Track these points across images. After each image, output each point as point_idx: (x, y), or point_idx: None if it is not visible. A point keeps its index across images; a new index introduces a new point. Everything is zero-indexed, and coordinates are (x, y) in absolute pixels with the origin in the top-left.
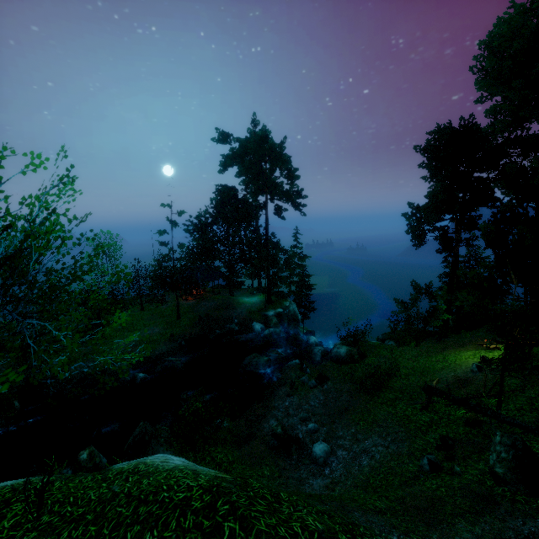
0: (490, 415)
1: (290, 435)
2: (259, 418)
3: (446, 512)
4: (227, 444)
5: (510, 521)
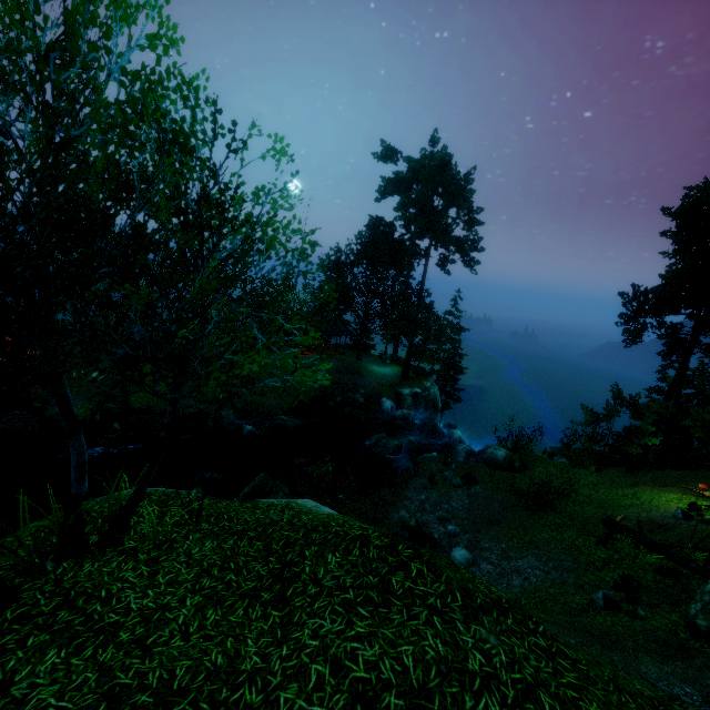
0: (694, 569)
1: (424, 532)
2: (388, 504)
3: (626, 646)
4: None
5: (709, 673)
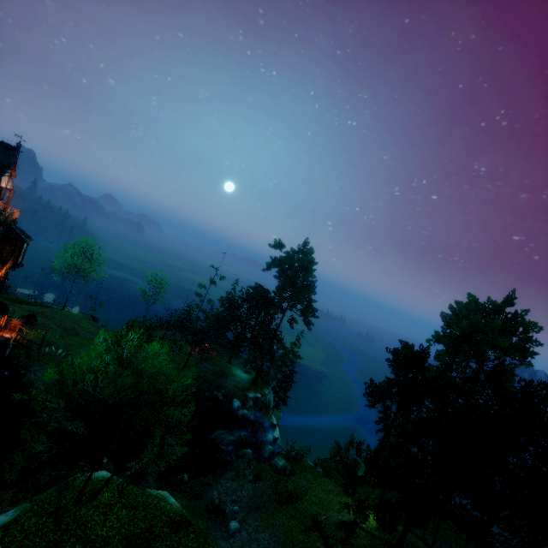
0: None
1: (221, 507)
2: (209, 486)
3: None
4: (185, 495)
5: None
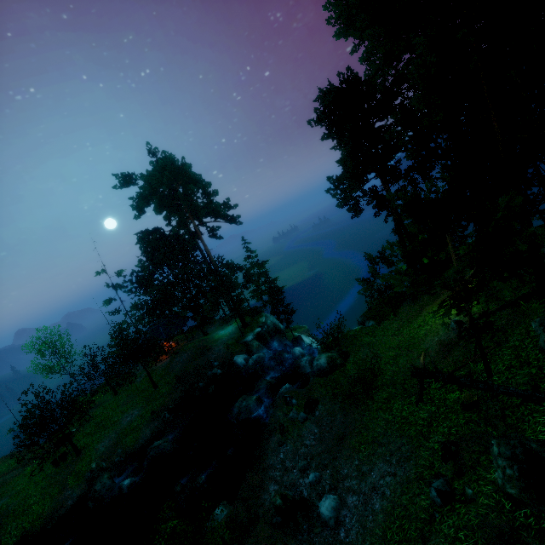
0: (483, 389)
1: (292, 501)
2: (256, 490)
3: None
4: None
5: None
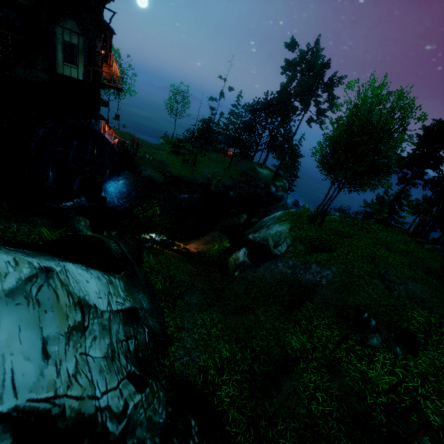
0: None
1: None
2: None
3: None
4: None
5: None
